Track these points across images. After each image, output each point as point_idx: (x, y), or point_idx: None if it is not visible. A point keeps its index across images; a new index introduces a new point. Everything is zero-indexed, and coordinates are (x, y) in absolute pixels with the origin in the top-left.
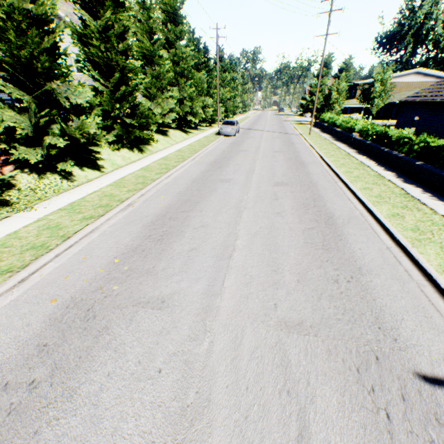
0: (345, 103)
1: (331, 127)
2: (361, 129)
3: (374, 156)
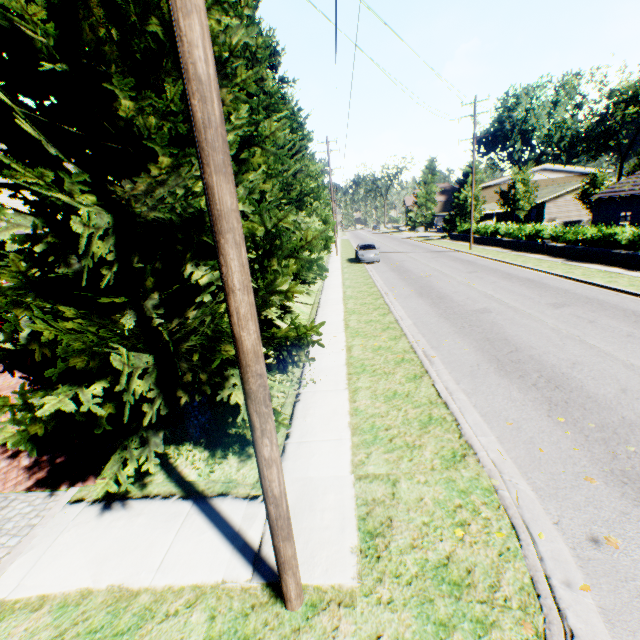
0: None
1: (491, 238)
2: (552, 234)
3: (601, 262)
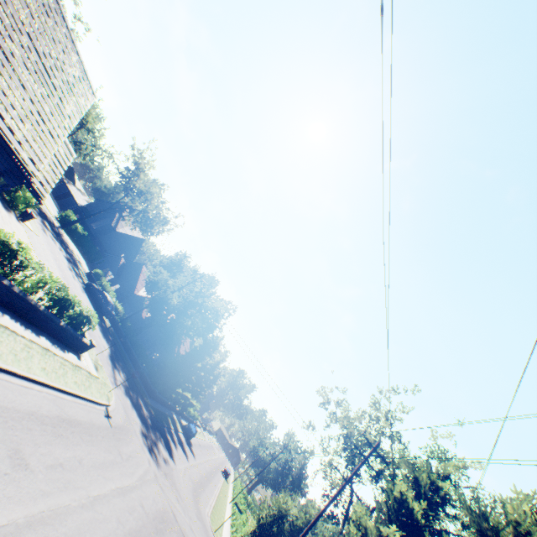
0: None
1: None
2: None
3: None
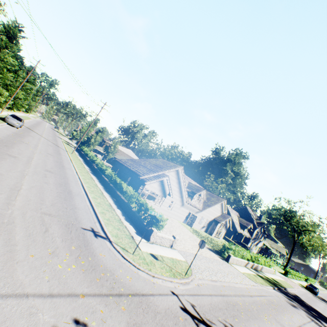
0: (97, 147)
1: (85, 156)
2: (98, 163)
3: (99, 177)
